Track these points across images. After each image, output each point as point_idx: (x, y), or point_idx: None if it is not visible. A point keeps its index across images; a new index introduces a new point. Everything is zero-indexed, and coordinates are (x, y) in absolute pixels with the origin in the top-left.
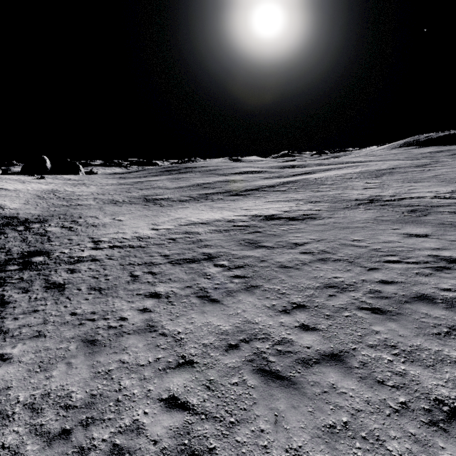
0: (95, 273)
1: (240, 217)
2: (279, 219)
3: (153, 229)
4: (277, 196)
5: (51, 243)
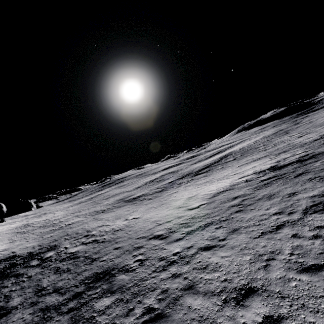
0: (252, 257)
1: (247, 177)
2: (287, 165)
3: (190, 209)
4: (237, 162)
5: (101, 259)
